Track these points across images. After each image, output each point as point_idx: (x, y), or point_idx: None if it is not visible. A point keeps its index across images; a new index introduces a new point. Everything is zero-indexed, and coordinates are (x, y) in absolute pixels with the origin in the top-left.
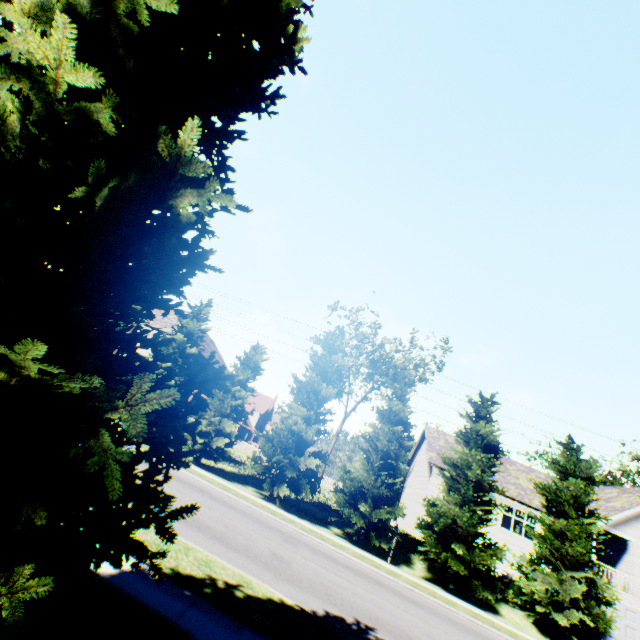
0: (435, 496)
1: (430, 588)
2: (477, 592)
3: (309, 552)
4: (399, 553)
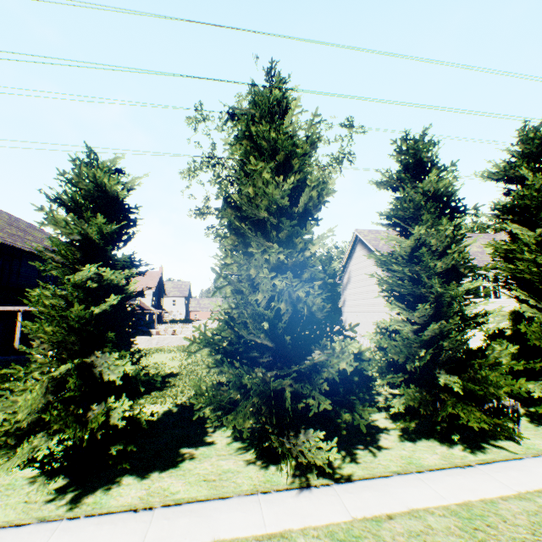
0: None
1: None
2: None
3: None
4: None
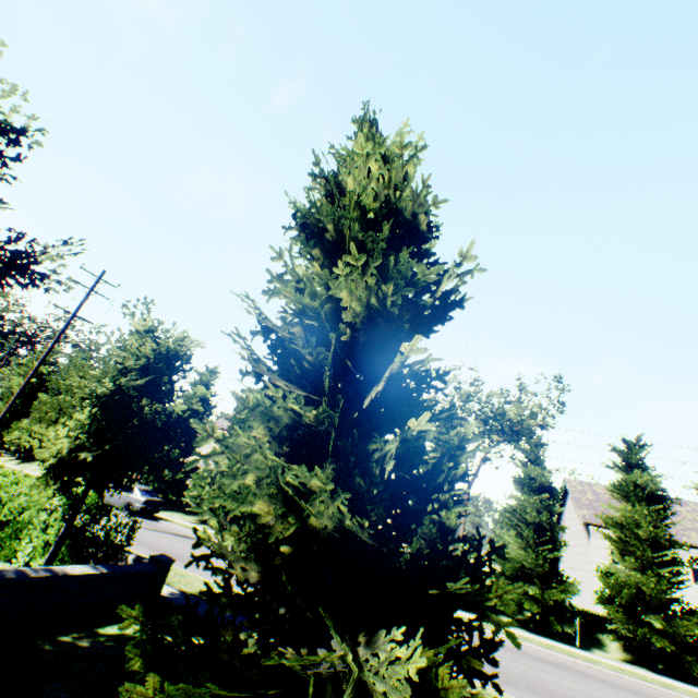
0: (602, 560)
1: (637, 672)
2: (693, 669)
3: (501, 650)
4: (584, 635)
